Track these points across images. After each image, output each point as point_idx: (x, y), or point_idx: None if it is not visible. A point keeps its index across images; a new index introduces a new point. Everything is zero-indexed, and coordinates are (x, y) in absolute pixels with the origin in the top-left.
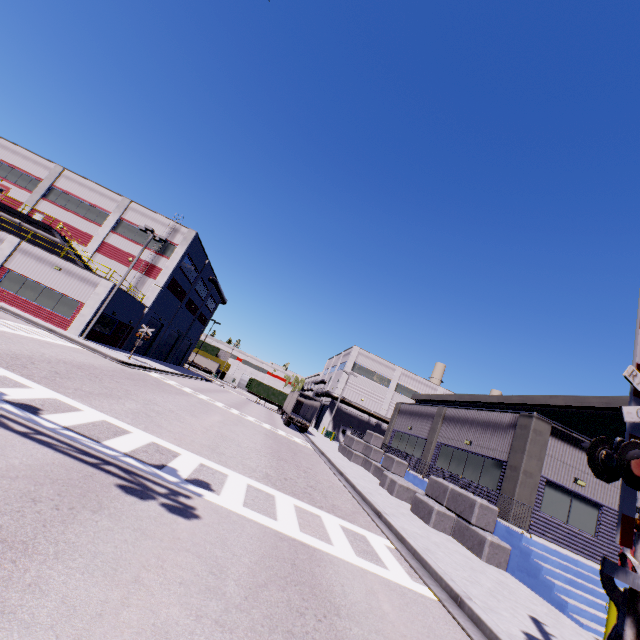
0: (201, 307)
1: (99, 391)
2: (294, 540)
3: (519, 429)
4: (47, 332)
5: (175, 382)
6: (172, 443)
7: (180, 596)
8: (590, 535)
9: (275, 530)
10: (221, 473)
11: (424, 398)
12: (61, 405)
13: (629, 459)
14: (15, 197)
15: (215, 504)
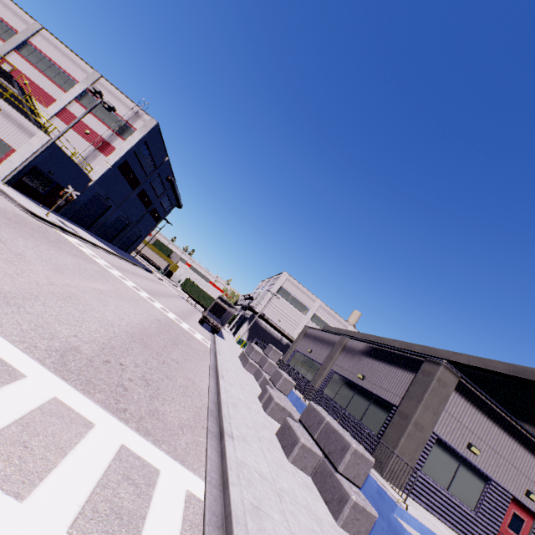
0: (155, 203)
1: None
2: None
3: (421, 375)
4: None
5: (94, 253)
6: None
7: None
8: (469, 509)
9: None
10: None
11: (333, 331)
12: None
13: None
14: None
15: None
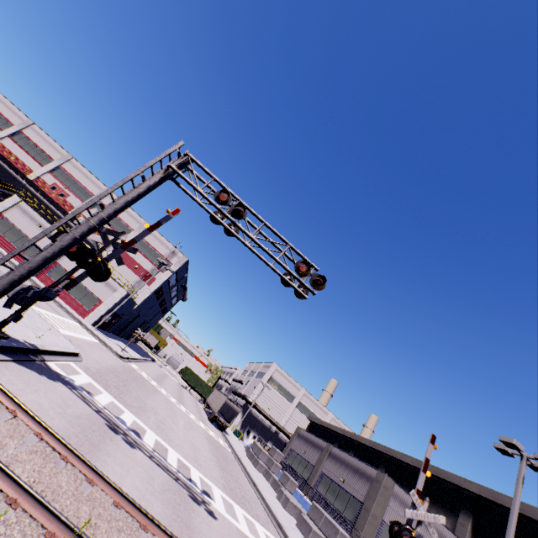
0: (168, 303)
1: (137, 404)
2: None
3: (375, 482)
4: (78, 324)
5: (145, 373)
6: (183, 457)
7: None
8: None
9: (242, 530)
10: (209, 484)
11: (317, 422)
12: (140, 427)
13: (402, 535)
14: (70, 202)
15: (218, 510)
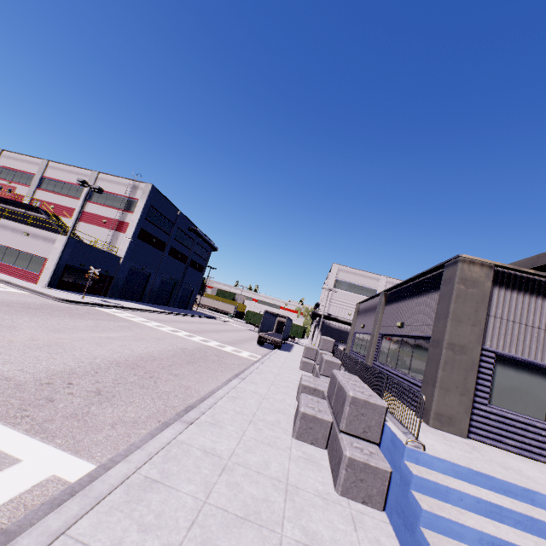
0: (190, 255)
1: None
2: None
3: (443, 286)
4: (1, 284)
5: (133, 315)
6: None
7: None
8: None
9: None
10: None
11: None
12: None
13: None
14: (20, 193)
15: None
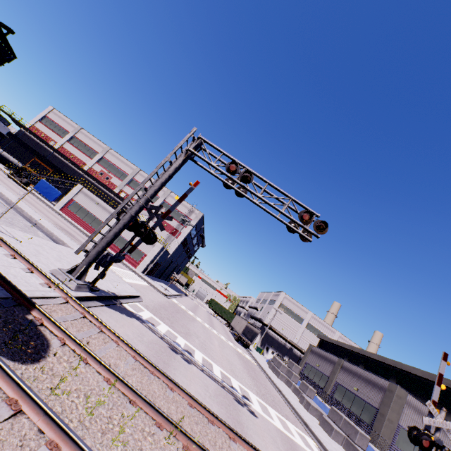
0: (191, 250)
1: (184, 331)
2: (284, 433)
3: (388, 392)
4: (133, 273)
5: (183, 306)
6: (223, 370)
7: (274, 447)
8: None
9: (277, 427)
10: (246, 391)
11: (326, 340)
12: (190, 348)
13: (421, 439)
14: (114, 182)
15: (256, 410)
